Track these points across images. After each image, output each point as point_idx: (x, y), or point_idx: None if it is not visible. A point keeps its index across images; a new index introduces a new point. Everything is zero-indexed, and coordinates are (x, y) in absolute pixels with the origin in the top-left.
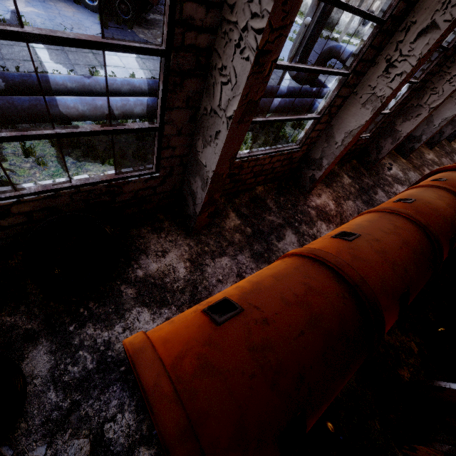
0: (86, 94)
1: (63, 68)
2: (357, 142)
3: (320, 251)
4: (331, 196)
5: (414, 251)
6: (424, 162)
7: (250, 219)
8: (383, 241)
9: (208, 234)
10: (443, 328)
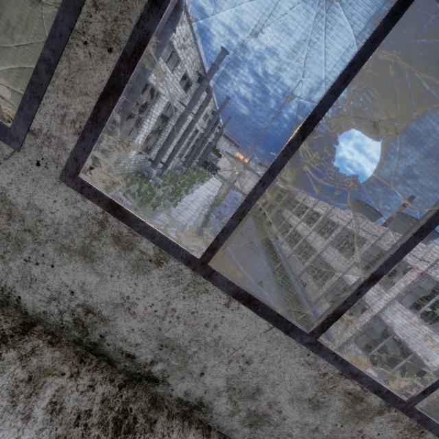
0: None
1: None
2: None
3: None
4: None
5: None
6: None
7: None
8: None
9: None
10: None
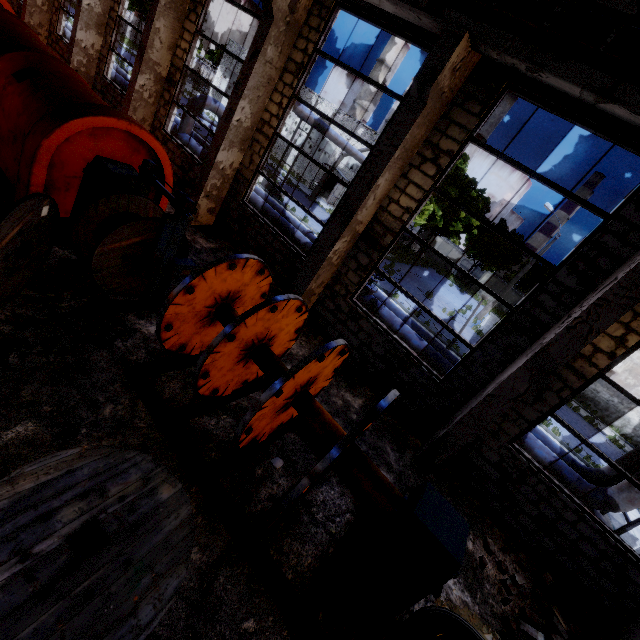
0: None
1: None
2: None
3: None
4: None
5: None
6: None
7: None
8: None
9: None
10: None
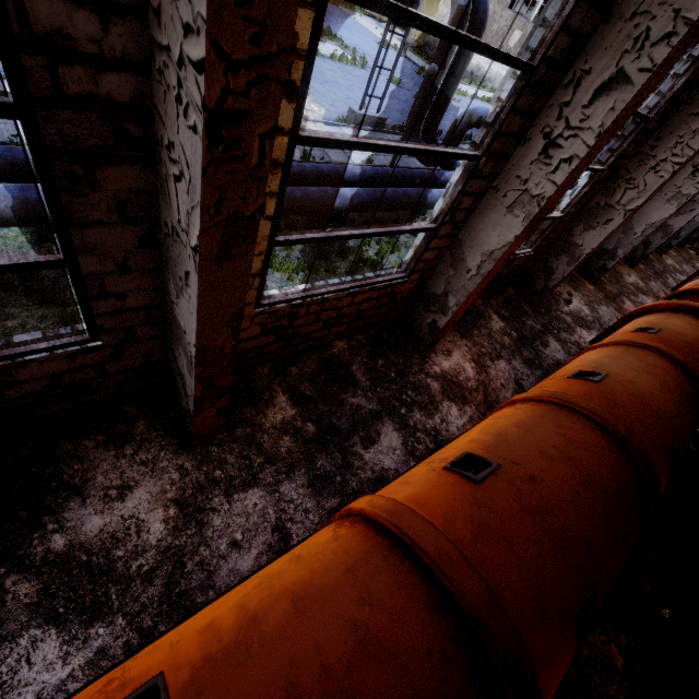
0: (19, 178)
1: (9, 131)
2: (511, 263)
3: (411, 515)
4: (469, 353)
5: (604, 497)
6: (622, 288)
7: (316, 404)
8: (544, 480)
9: (226, 442)
10: (667, 610)
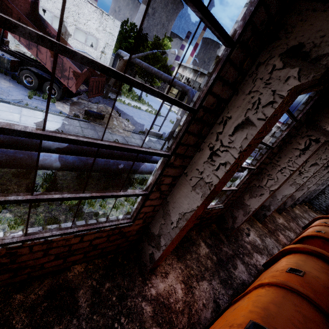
0: None
1: None
2: (211, 211)
3: None
4: (181, 275)
5: None
6: (277, 226)
7: None
8: None
9: None
10: None
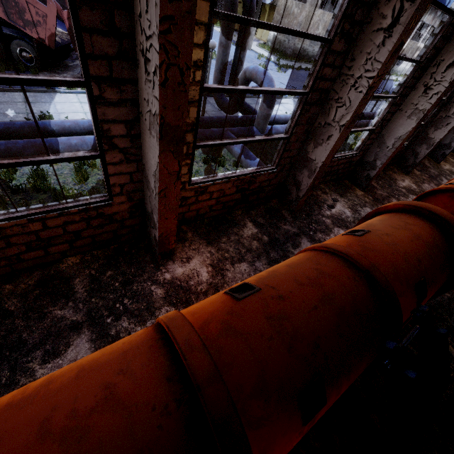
0: None
1: None
2: (254, 179)
3: None
4: (210, 258)
5: None
6: (393, 191)
7: (13, 319)
8: None
9: None
10: None
